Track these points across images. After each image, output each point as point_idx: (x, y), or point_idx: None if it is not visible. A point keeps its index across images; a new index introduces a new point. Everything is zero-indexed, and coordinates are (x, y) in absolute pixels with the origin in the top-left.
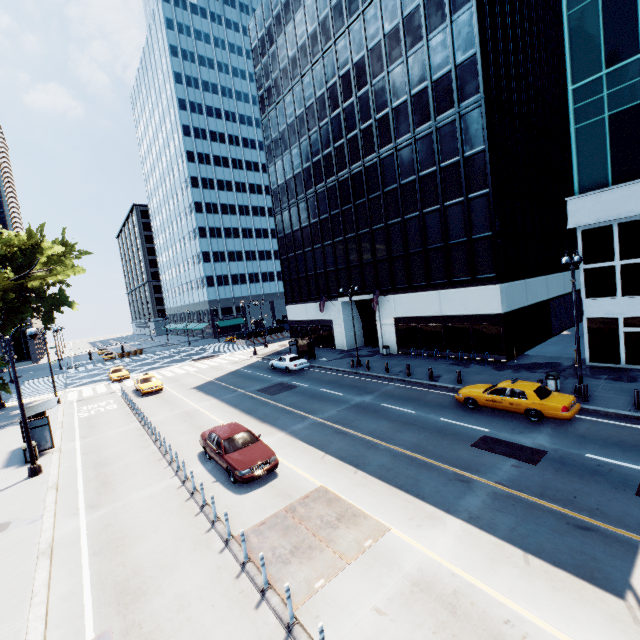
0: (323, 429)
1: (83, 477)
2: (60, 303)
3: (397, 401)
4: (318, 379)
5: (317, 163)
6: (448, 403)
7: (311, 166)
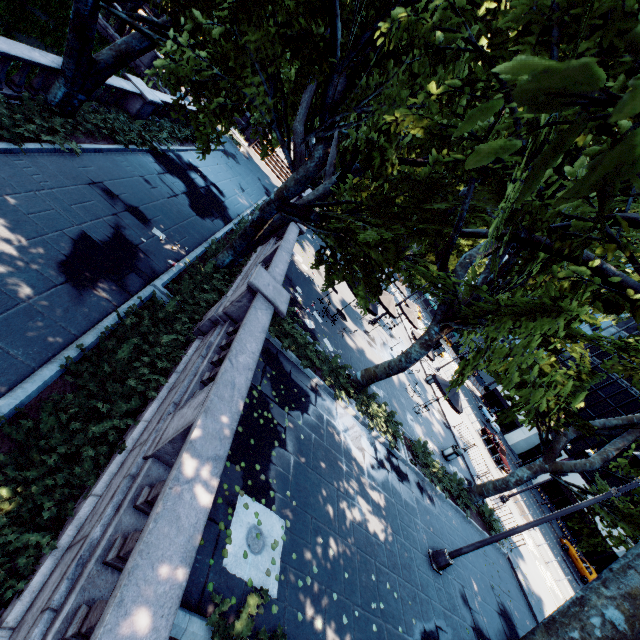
0: None
1: None
2: None
3: (535, 506)
4: None
5: None
6: (554, 535)
7: None
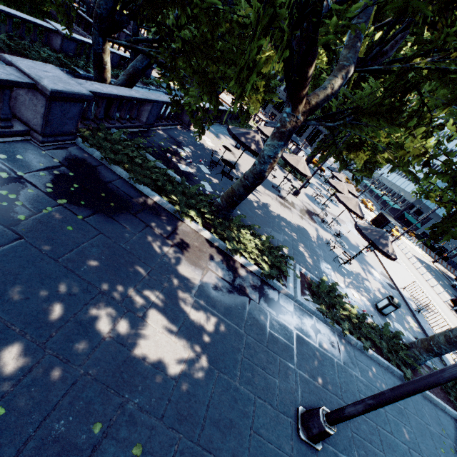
0: None
1: (404, 264)
2: None
3: None
4: None
5: None
6: None
7: None
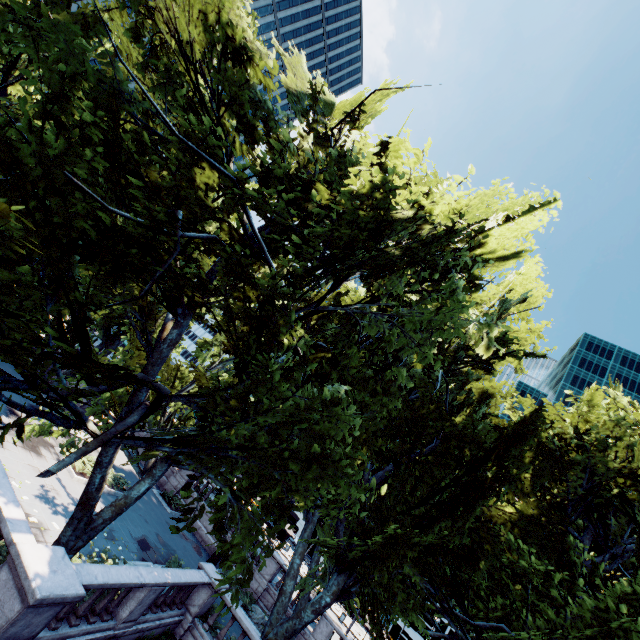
0: None
1: None
2: None
3: None
4: None
5: None
6: None
7: None
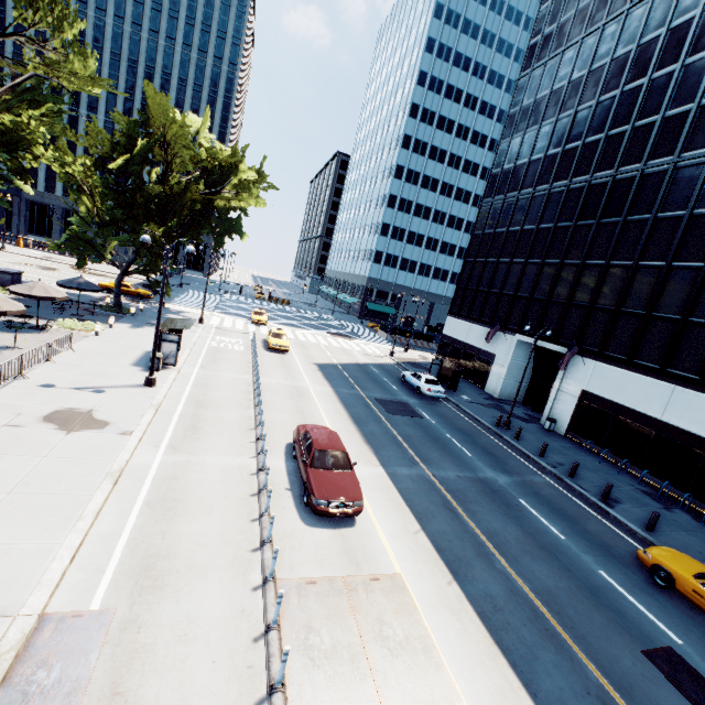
0: (431, 492)
1: (182, 410)
2: (234, 230)
3: (542, 506)
4: (449, 419)
5: (570, 152)
6: (620, 552)
7: (559, 154)
